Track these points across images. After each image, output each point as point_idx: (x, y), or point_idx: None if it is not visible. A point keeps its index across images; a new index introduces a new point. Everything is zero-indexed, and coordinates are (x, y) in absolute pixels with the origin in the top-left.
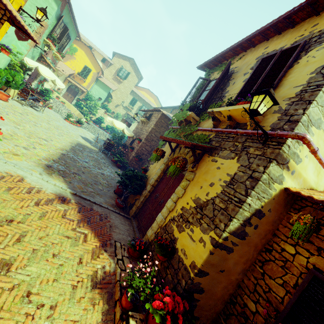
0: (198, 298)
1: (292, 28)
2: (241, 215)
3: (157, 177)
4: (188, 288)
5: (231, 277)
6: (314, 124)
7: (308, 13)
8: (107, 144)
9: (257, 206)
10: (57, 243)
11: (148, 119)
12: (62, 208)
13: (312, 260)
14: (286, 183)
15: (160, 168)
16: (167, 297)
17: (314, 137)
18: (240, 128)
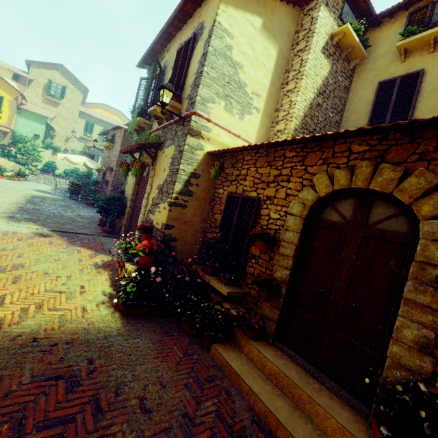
0: (175, 245)
1: (191, 18)
2: (180, 179)
3: (133, 191)
4: (163, 239)
5: (195, 226)
6: (208, 101)
7: (193, 5)
8: (71, 186)
9: (191, 170)
10: (54, 255)
11: (112, 142)
12: (46, 240)
13: (229, 190)
14: (207, 149)
15: (133, 182)
16: (144, 242)
17: (213, 110)
18: (173, 119)
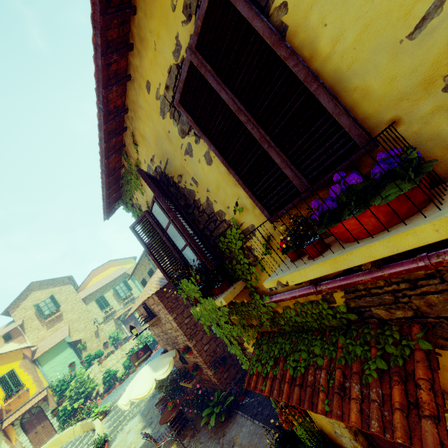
0: None
1: (135, 13)
2: None
3: (348, 431)
4: None
5: None
6: None
7: None
8: (171, 427)
9: None
10: None
11: (152, 315)
12: None
13: None
14: None
15: None
16: None
17: None
18: None
